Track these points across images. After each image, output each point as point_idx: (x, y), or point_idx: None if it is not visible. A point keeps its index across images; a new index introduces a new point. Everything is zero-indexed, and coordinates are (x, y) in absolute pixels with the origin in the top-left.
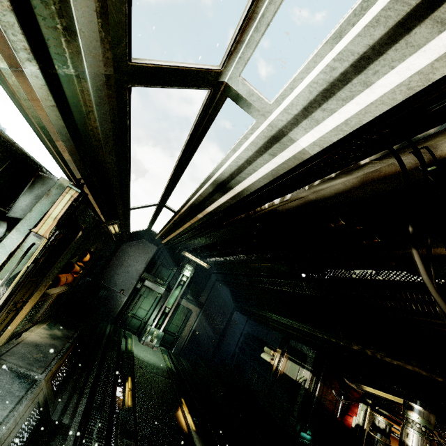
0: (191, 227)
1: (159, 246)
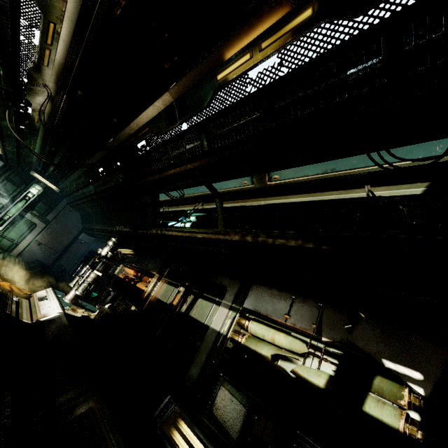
0: None
1: (4, 160)
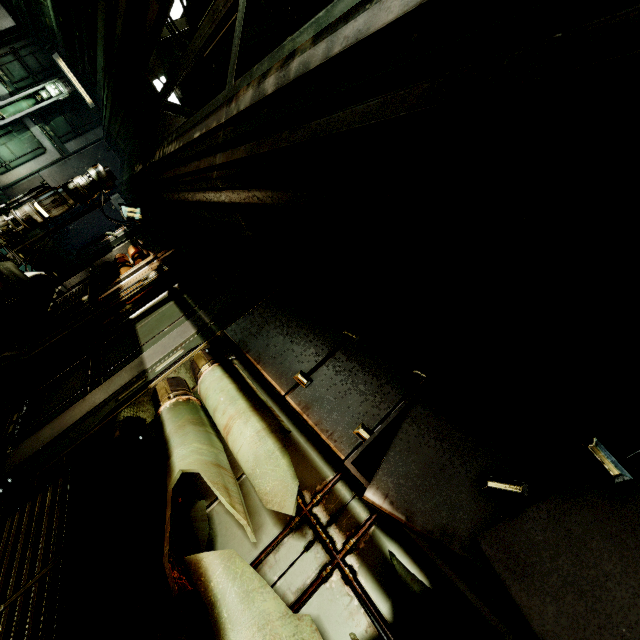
0: None
1: (12, 15)
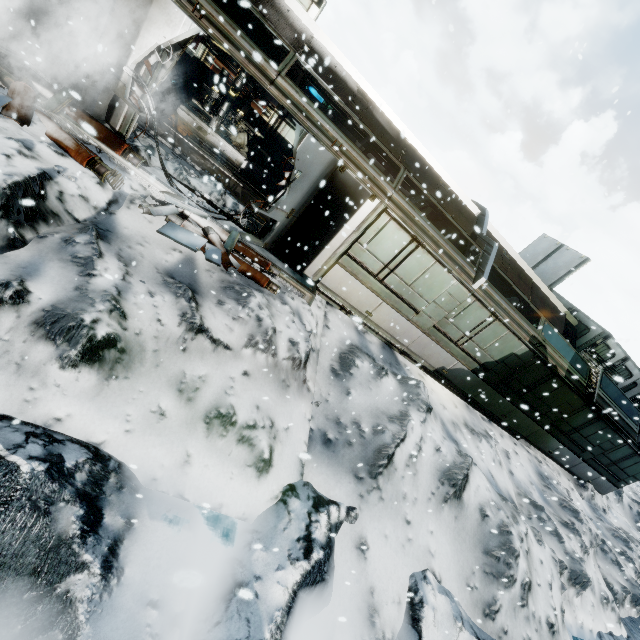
0: None
1: None
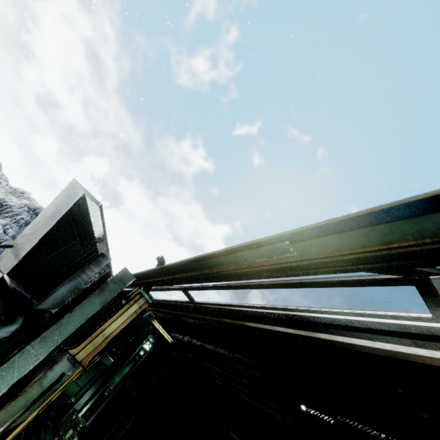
0: (200, 319)
1: None
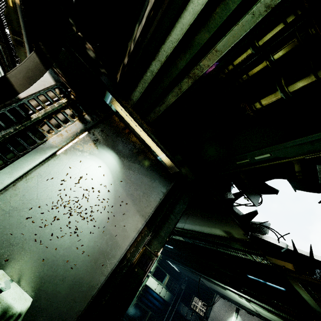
0: None
1: None
